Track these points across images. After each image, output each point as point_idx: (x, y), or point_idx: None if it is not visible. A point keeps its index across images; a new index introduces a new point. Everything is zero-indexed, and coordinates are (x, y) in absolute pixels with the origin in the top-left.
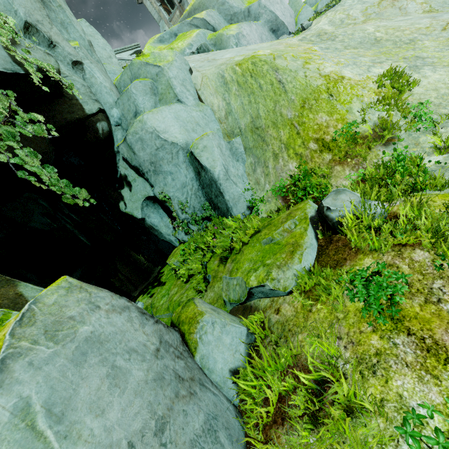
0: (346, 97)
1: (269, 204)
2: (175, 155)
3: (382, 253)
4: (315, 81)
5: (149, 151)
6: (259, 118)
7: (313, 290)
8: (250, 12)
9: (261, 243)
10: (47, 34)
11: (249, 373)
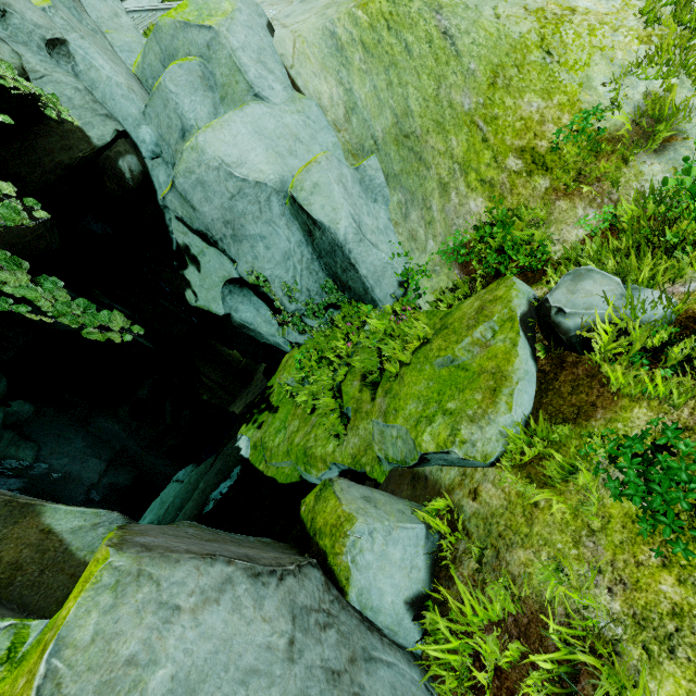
0: (579, 55)
1: (436, 277)
2: (265, 205)
3: (673, 406)
4: (516, 24)
5: (218, 203)
6: (410, 115)
7: (538, 468)
8: None
9: (433, 365)
10: None
11: (443, 630)
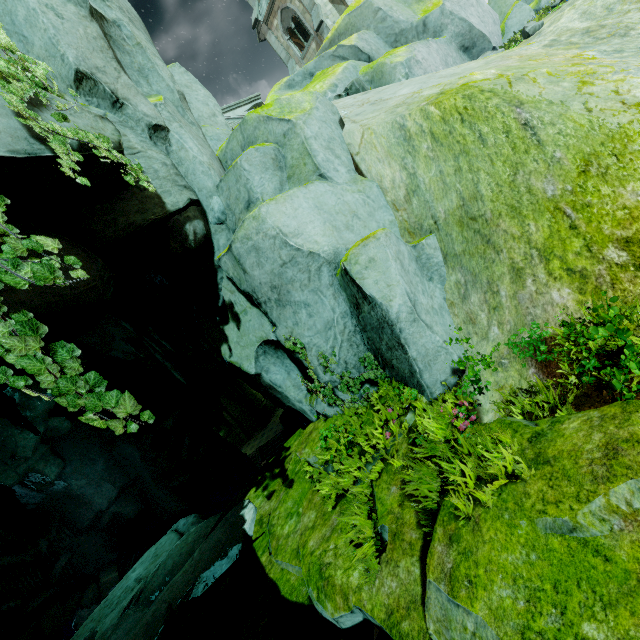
0: None
1: (503, 371)
2: (315, 274)
3: None
4: (613, 115)
5: (268, 269)
6: (479, 198)
7: None
8: (427, 25)
9: (534, 524)
10: (110, 87)
11: None
